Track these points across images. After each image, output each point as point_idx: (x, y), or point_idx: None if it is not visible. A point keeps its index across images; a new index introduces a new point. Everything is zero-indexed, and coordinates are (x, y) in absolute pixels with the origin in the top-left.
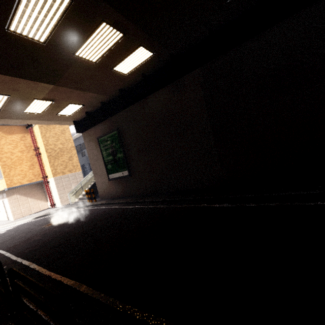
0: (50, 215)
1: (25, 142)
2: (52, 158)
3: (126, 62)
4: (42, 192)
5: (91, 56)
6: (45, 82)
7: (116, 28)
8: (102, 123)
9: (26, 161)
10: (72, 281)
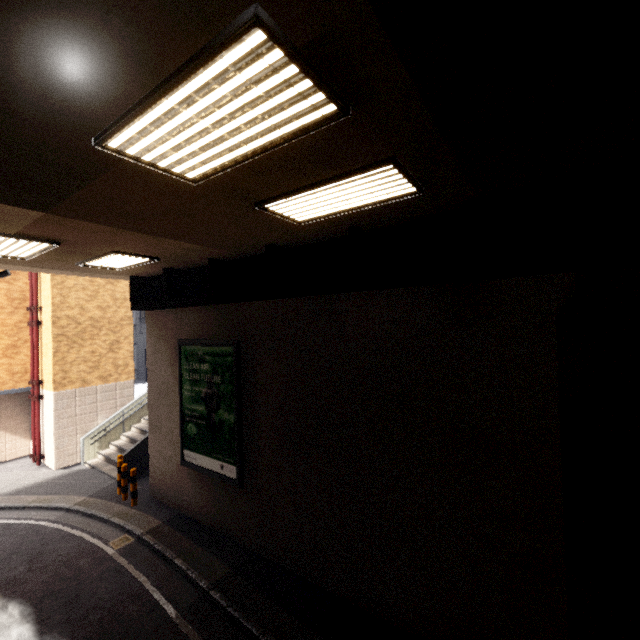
0: (3, 515)
1: (10, 288)
2: (66, 341)
3: (314, 196)
4: (25, 412)
5: (178, 160)
6: (5, 201)
7: (318, 71)
8: (202, 310)
9: None
10: None
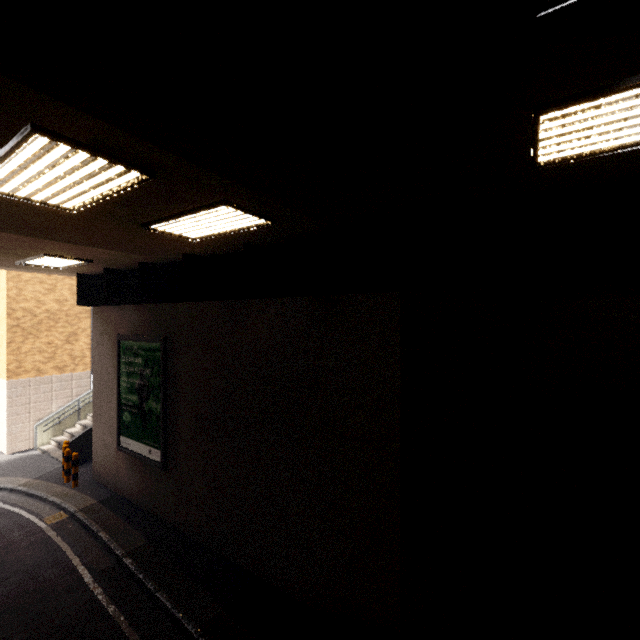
0: None
1: None
2: (21, 332)
3: (186, 222)
4: None
5: (47, 196)
6: None
7: (110, 153)
8: (138, 308)
9: None
10: None
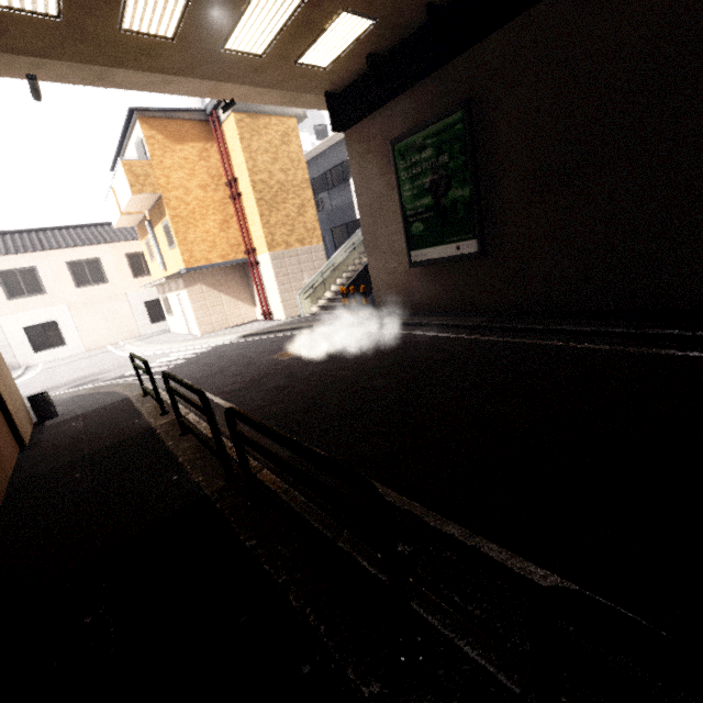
0: (271, 335)
1: (208, 166)
2: (265, 205)
3: None
4: (245, 285)
5: None
6: None
7: None
8: (415, 91)
9: (213, 212)
10: (542, 572)
